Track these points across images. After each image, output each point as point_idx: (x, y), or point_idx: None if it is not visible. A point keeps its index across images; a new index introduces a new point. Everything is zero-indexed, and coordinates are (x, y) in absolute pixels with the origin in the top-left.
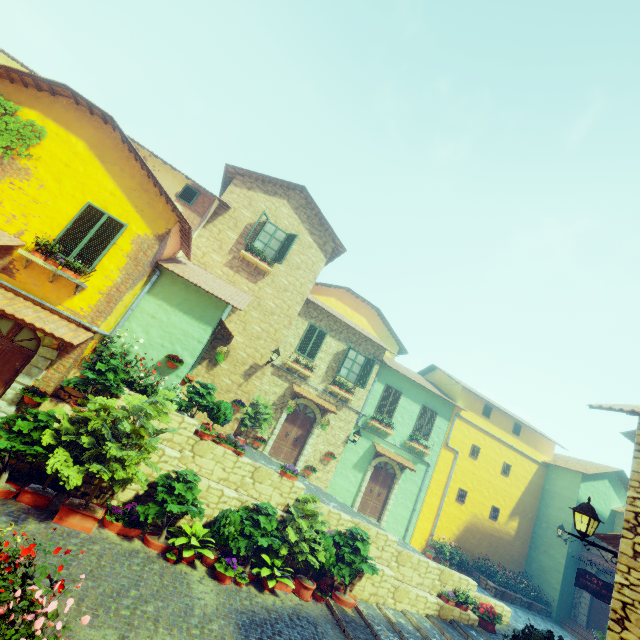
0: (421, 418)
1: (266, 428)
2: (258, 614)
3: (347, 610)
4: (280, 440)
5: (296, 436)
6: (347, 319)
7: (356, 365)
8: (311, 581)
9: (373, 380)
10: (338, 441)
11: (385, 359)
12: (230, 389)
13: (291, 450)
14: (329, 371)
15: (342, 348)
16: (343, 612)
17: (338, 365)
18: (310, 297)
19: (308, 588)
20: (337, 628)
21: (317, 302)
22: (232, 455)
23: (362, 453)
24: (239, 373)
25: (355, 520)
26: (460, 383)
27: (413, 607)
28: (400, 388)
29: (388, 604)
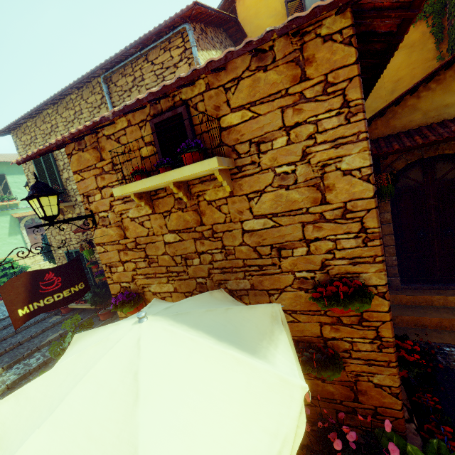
0: None
1: None
2: None
3: None
4: None
5: None
6: None
7: None
8: None
9: None
10: None
11: None
12: None
13: None
14: None
15: None
16: None
17: None
18: None
19: None
20: None
21: None
22: None
23: (8, 225)
24: None
25: (2, 258)
26: None
27: None
28: (0, 172)
29: None
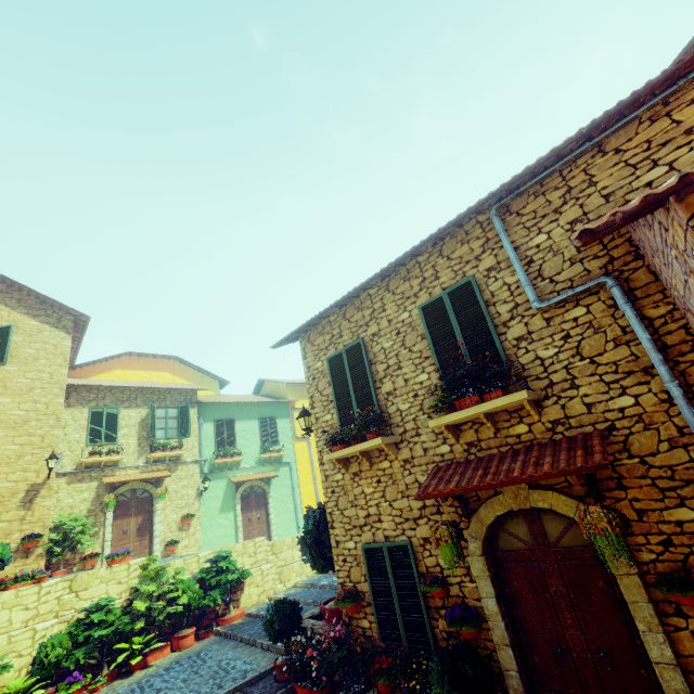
0: (263, 430)
1: (88, 540)
2: (123, 692)
3: (236, 622)
4: (120, 541)
5: (138, 525)
6: (143, 383)
7: (171, 420)
8: (191, 629)
9: (198, 424)
10: (190, 500)
11: (204, 399)
12: (10, 531)
13: (139, 542)
14: (142, 442)
15: (146, 413)
16: (231, 626)
17: (148, 431)
18: (78, 382)
19: (186, 635)
20: (224, 641)
21: (88, 383)
22: (30, 588)
23: (223, 494)
24: (13, 507)
25: (216, 549)
26: (281, 382)
27: (302, 576)
28: (230, 416)
29: (279, 590)
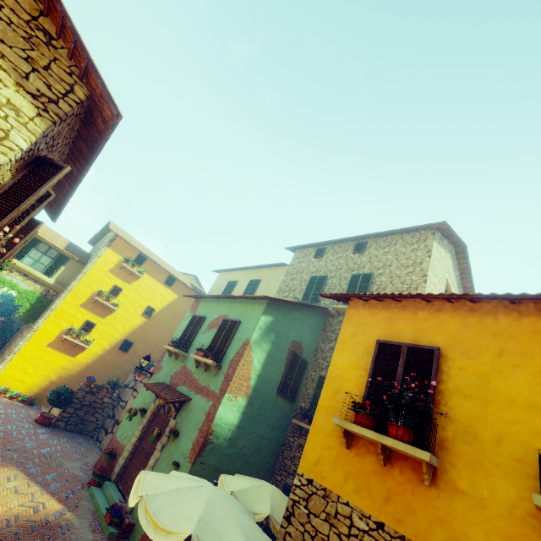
0: None
1: None
2: None
3: None
4: None
5: None
6: None
7: None
8: None
9: None
10: None
11: None
12: None
13: None
14: None
15: None
16: None
17: None
18: None
19: None
20: None
21: None
22: None
23: None
24: None
25: None
26: None
27: None
28: None
29: None
